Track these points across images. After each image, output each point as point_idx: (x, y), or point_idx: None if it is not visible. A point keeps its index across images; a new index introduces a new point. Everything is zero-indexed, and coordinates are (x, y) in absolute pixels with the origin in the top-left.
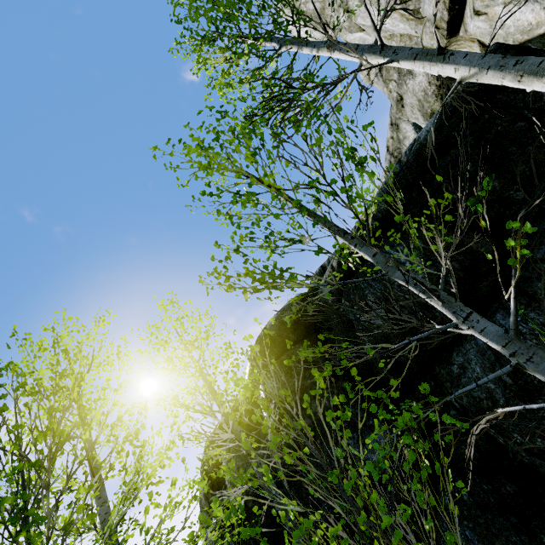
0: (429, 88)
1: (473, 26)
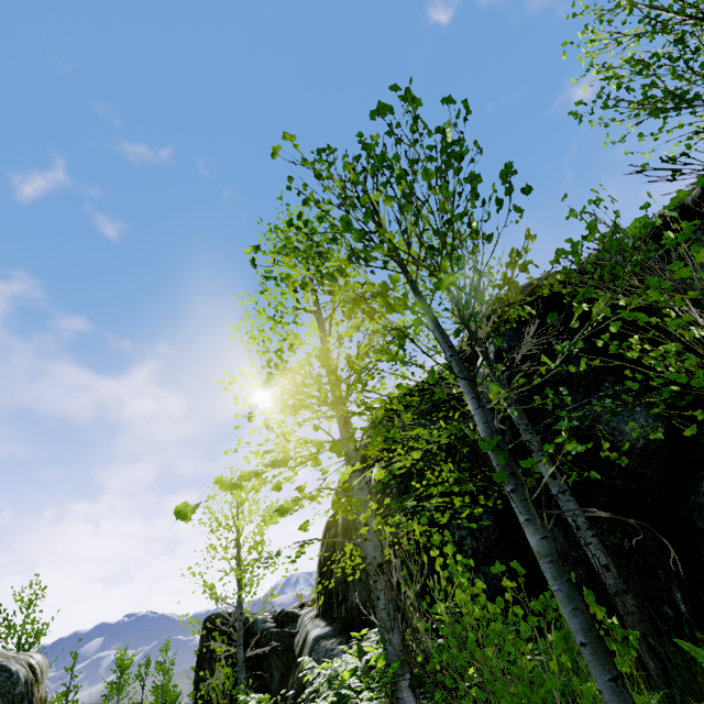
0: None
1: None
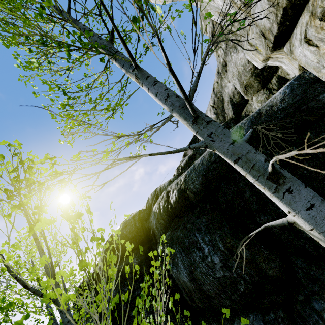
0: (247, 65)
1: (300, 52)
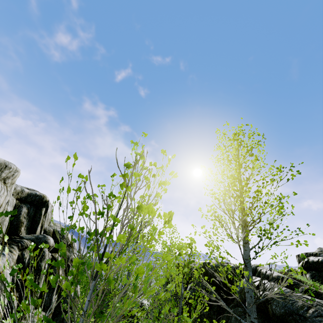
0: None
1: None
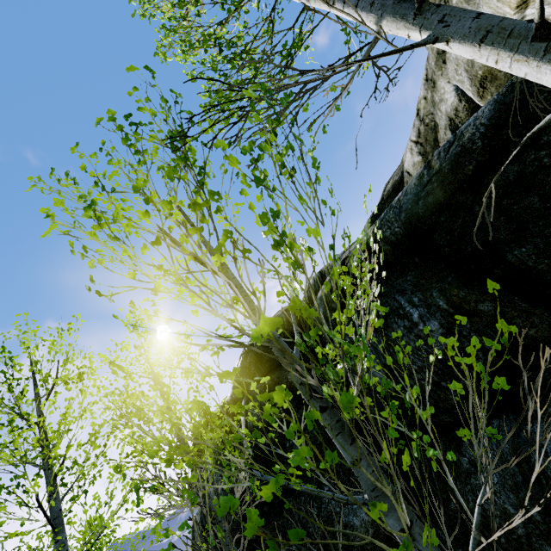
0: None
1: None
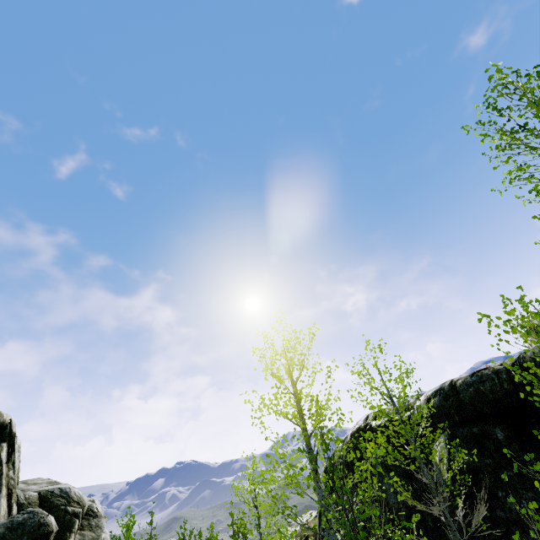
0: None
1: None
